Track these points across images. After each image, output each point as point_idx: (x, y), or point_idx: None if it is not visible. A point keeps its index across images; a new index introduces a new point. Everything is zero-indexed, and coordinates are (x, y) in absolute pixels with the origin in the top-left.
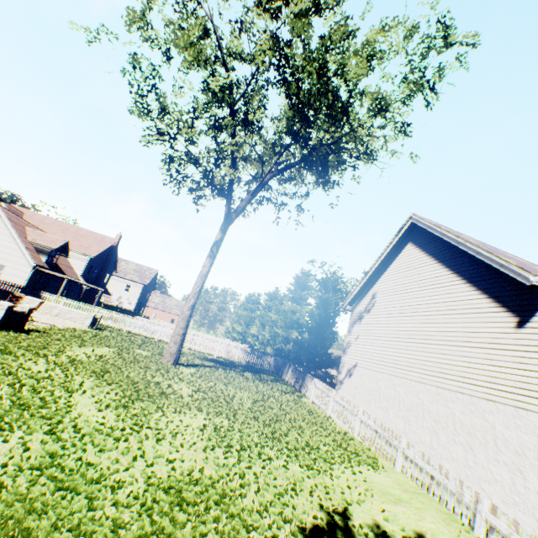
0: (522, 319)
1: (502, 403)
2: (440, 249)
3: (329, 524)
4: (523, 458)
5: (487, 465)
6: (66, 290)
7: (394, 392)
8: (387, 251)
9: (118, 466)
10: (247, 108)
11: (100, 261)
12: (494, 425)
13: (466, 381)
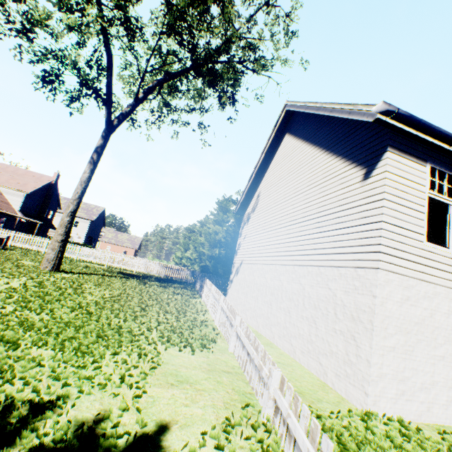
0: (369, 168)
1: (344, 267)
2: (307, 128)
3: None
4: (358, 323)
5: (326, 337)
6: (3, 224)
7: (264, 280)
8: (268, 147)
9: None
10: (118, 2)
11: (39, 197)
12: (336, 293)
13: (316, 252)
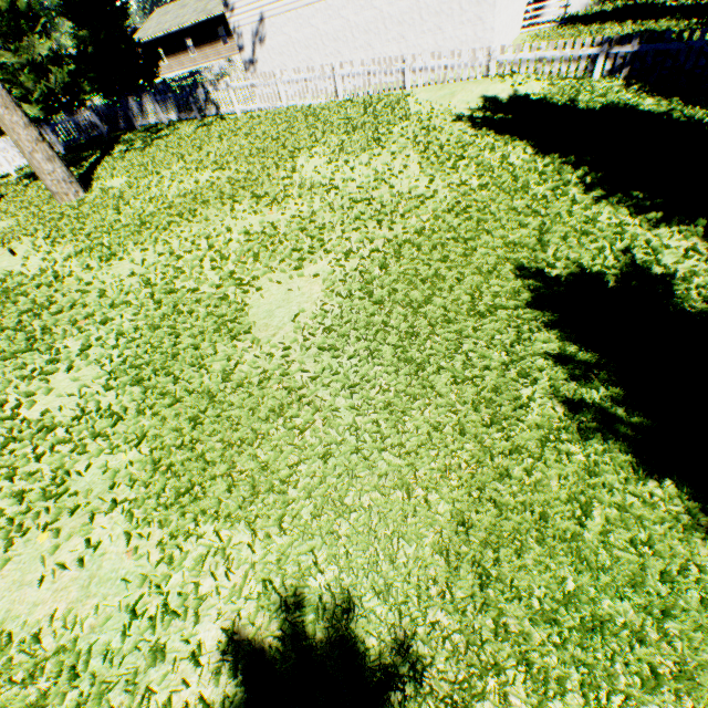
0: None
1: None
2: None
3: (473, 121)
4: (483, 6)
5: (455, 35)
6: None
7: (342, 23)
8: None
9: (393, 191)
10: None
11: None
12: None
13: None
